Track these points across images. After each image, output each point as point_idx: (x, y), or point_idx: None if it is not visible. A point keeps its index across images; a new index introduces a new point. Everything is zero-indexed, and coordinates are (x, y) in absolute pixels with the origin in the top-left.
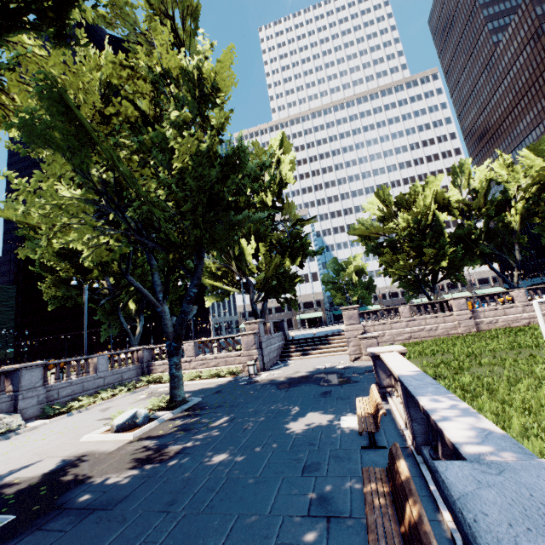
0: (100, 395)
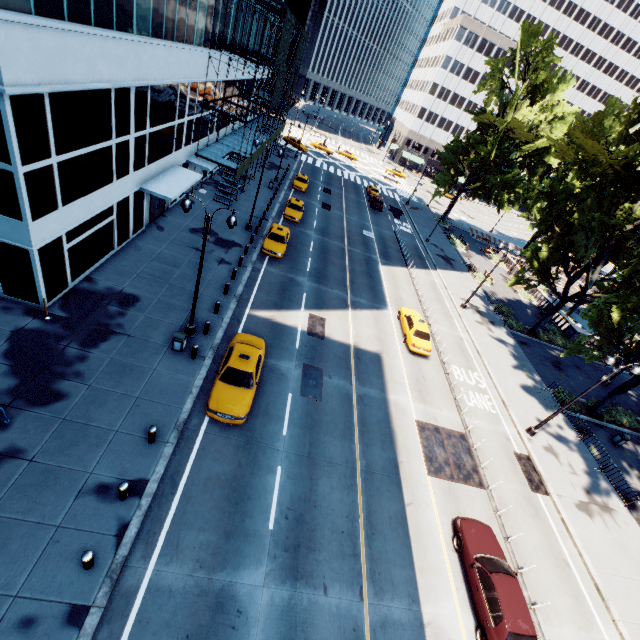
0: None
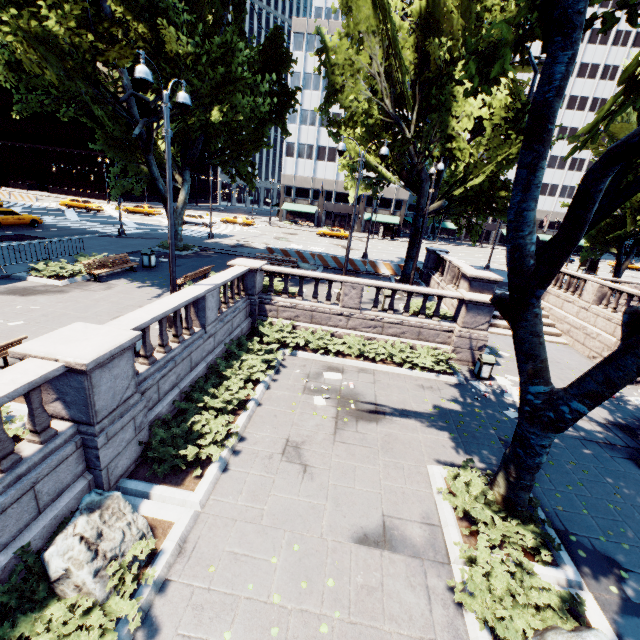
0: (229, 384)
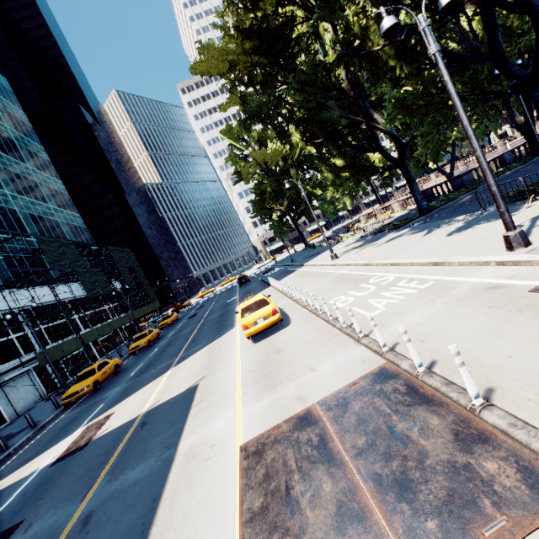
0: None
